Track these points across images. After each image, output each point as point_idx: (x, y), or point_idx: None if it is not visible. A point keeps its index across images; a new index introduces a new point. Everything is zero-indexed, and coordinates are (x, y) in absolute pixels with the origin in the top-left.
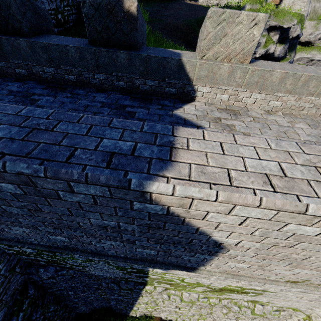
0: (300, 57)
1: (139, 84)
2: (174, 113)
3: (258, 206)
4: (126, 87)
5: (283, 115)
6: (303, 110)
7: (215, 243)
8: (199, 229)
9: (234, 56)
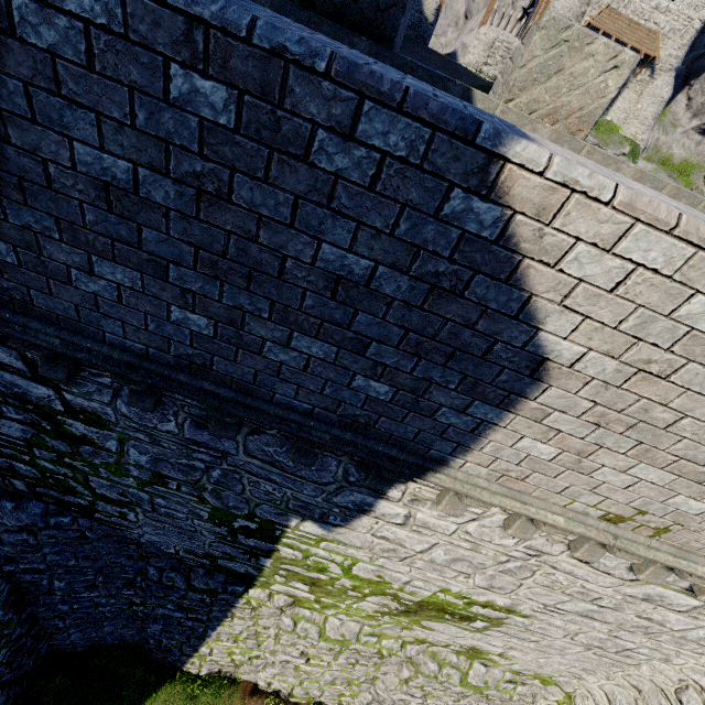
0: None
1: None
2: None
3: (672, 229)
4: None
5: None
6: None
7: (534, 358)
8: (529, 304)
9: (563, 117)
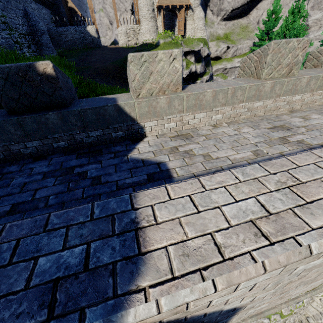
0: (216, 69)
1: (82, 138)
2: (129, 157)
3: (264, 273)
4: (68, 145)
5: (228, 124)
6: (241, 115)
7: (229, 310)
8: (207, 313)
9: (166, 88)
